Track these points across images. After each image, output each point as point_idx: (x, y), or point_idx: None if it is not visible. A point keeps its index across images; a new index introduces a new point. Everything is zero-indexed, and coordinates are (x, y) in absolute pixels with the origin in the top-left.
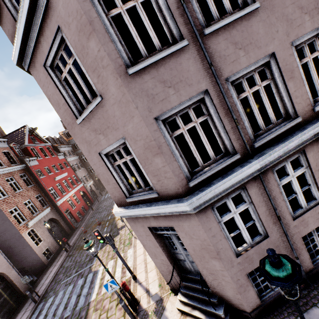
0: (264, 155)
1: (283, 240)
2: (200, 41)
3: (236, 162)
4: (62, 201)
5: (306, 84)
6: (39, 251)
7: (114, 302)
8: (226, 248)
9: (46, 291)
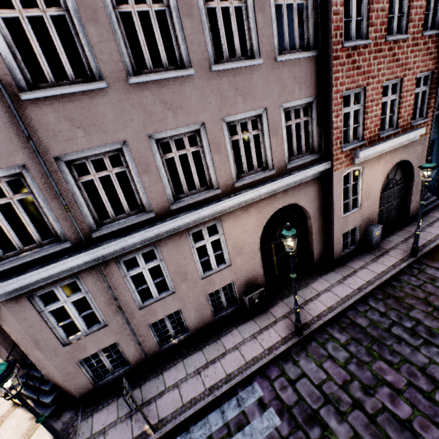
0: (97, 248)
1: (126, 328)
2: (11, 106)
3: (67, 250)
4: None
5: (167, 181)
6: None
7: None
8: (48, 338)
9: None
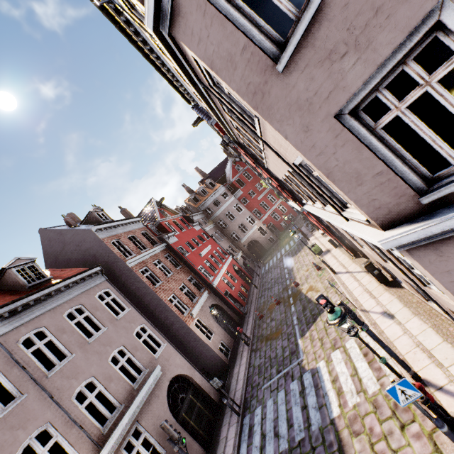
0: None
1: None
2: None
3: None
4: (217, 281)
5: None
6: (214, 347)
7: (390, 422)
8: None
9: (245, 400)
